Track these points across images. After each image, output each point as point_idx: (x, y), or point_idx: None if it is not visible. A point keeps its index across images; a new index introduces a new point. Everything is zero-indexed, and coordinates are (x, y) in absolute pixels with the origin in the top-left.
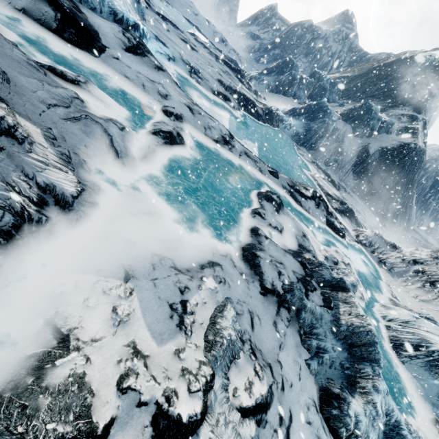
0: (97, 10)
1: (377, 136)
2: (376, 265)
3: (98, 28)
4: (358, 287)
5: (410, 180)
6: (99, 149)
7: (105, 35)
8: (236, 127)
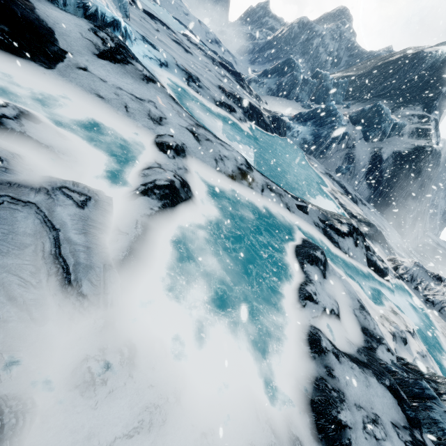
0: (59, 2)
1: (389, 139)
2: (423, 305)
3: (54, 24)
4: (436, 370)
5: (427, 186)
6: (24, 273)
7: (65, 34)
8: (246, 144)
